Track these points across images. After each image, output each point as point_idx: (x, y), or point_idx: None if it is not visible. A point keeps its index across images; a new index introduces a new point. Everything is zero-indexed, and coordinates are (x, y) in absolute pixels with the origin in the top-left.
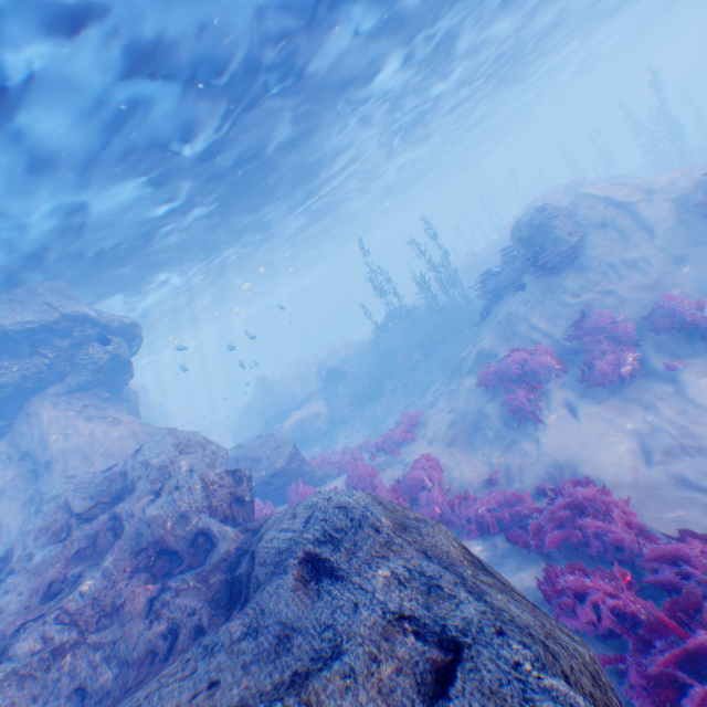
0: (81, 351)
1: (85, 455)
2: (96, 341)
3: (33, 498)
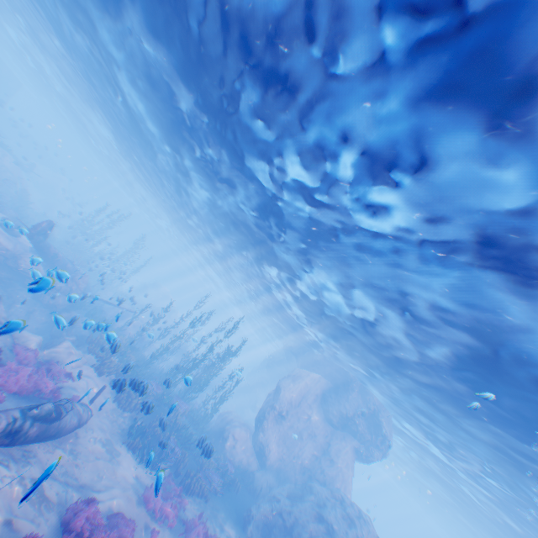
0: (372, 445)
1: (342, 479)
2: (378, 450)
3: (316, 457)
